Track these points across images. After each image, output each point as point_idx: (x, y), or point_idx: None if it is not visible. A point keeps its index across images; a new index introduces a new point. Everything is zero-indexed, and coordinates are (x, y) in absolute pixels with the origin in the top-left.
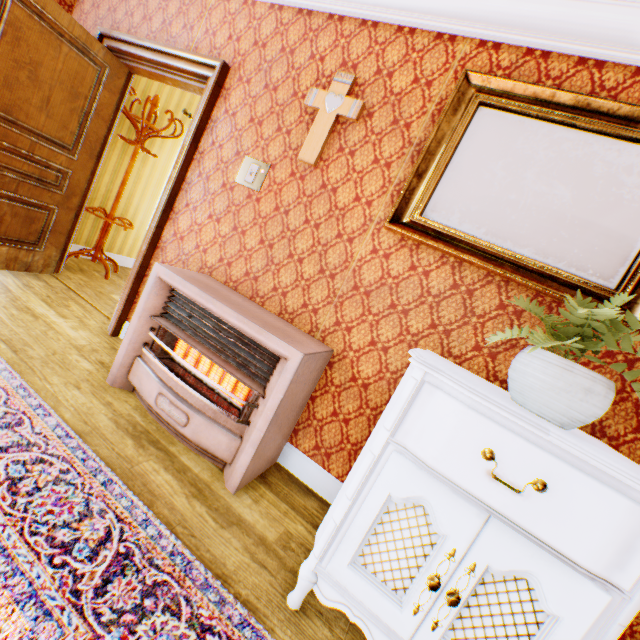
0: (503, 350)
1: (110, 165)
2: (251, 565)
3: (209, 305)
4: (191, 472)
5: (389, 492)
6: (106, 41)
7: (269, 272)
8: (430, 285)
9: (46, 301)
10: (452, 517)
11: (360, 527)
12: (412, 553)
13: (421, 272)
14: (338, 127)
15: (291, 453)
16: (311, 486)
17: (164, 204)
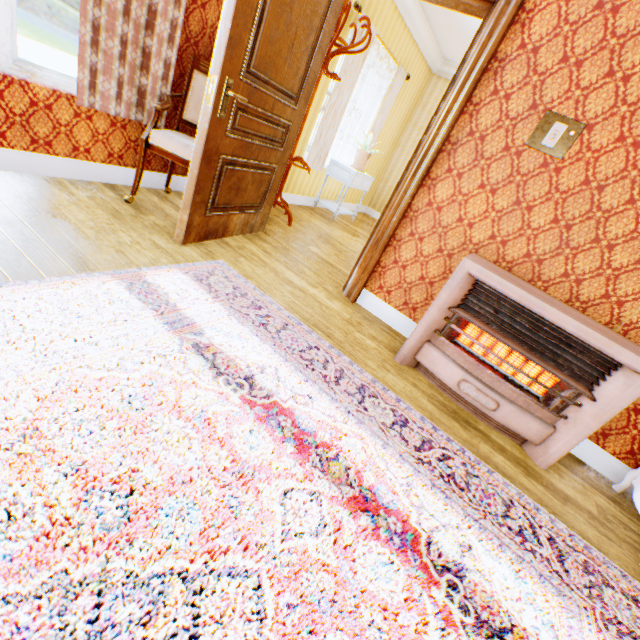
0: None
1: None
2: (601, 538)
3: (537, 309)
4: (507, 451)
5: None
6: None
7: (559, 256)
8: None
9: (289, 269)
10: None
11: None
12: None
13: None
14: None
15: None
16: (578, 456)
17: (423, 171)
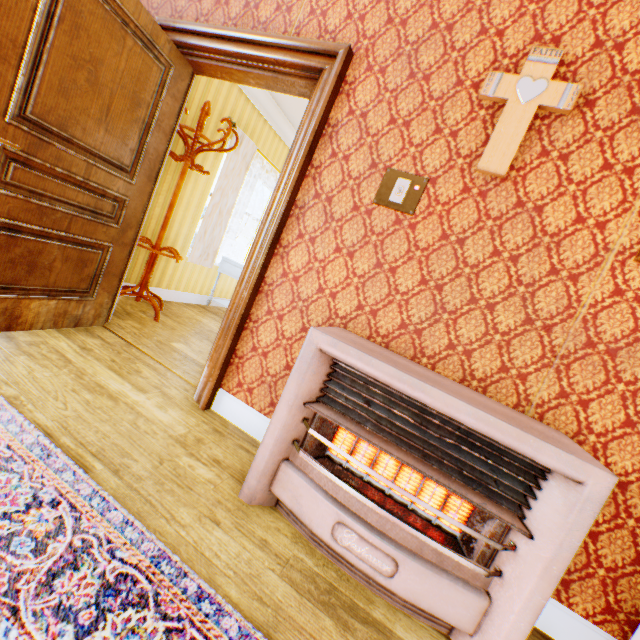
0: None
1: None
2: None
3: (416, 392)
4: None
5: None
6: (166, 34)
7: (439, 323)
8: None
9: (113, 369)
10: None
11: None
12: None
13: None
14: (536, 123)
15: None
16: (541, 627)
17: (271, 236)
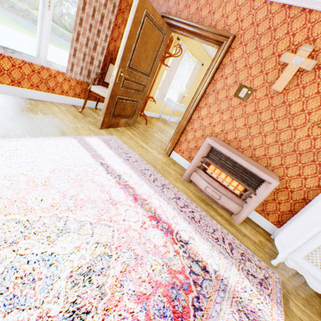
0: None
1: None
2: (256, 250)
3: (233, 158)
4: (223, 216)
5: None
6: (164, 19)
7: (247, 139)
8: None
9: (143, 141)
10: None
11: (310, 248)
12: None
13: None
14: (297, 73)
15: None
16: (258, 223)
17: (196, 104)
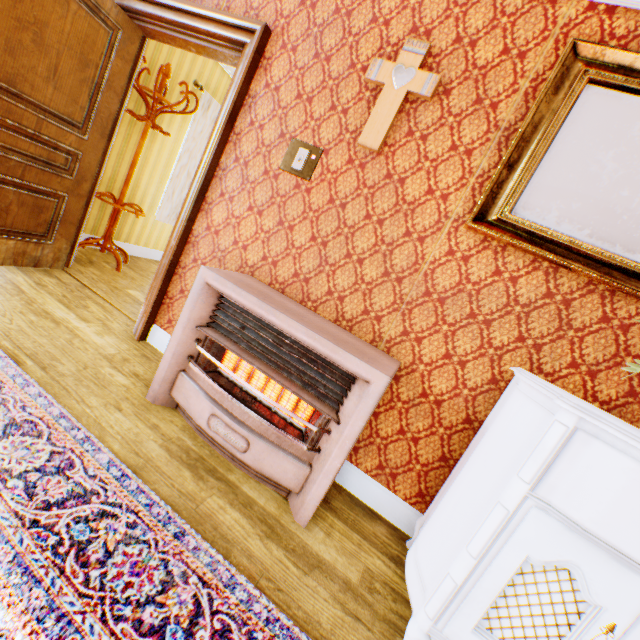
0: (605, 368)
1: (116, 144)
2: (345, 619)
3: (270, 317)
4: (257, 505)
5: (527, 553)
6: None
7: (322, 273)
8: (518, 293)
9: (63, 302)
10: (611, 587)
11: (488, 590)
12: (552, 621)
13: (507, 278)
14: (406, 106)
15: (350, 472)
16: (374, 507)
17: (196, 193)
